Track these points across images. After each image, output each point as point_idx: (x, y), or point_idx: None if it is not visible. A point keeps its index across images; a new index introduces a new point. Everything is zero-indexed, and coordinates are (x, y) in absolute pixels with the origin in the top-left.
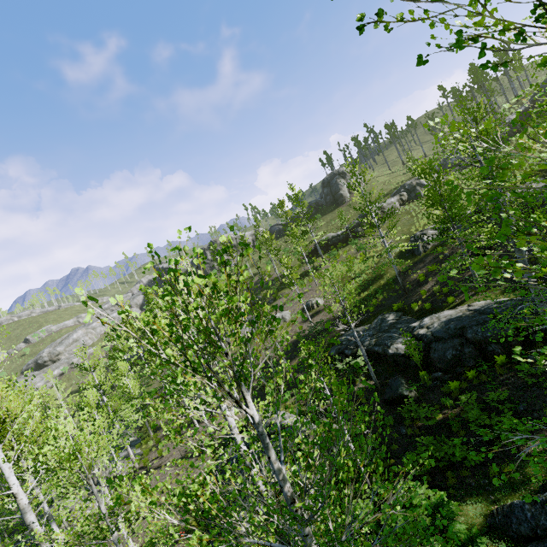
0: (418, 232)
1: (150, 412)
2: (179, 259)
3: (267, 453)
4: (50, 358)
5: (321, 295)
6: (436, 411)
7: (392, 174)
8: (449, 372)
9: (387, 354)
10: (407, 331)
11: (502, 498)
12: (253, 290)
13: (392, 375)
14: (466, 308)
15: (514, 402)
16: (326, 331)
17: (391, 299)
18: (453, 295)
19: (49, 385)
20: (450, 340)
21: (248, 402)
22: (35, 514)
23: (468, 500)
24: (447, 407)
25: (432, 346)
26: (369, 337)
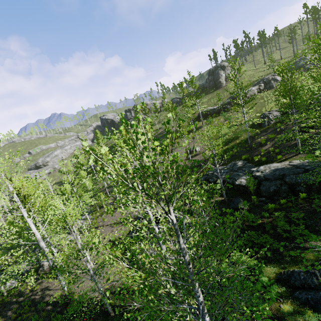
0: (266, 112)
1: (111, 208)
2: (132, 122)
3: (178, 239)
4: (43, 164)
5: (199, 145)
6: (258, 219)
7: (256, 70)
8: (270, 198)
9: (234, 184)
10: (248, 172)
11: (288, 267)
12: (158, 137)
13: (235, 196)
14: (288, 163)
15: (306, 220)
16: (199, 166)
17: (242, 152)
18: (281, 154)
19: (43, 178)
20: (274, 181)
21: (171, 212)
22: (44, 243)
23: (268, 265)
24: (265, 217)
25: (263, 183)
26: (225, 173)
